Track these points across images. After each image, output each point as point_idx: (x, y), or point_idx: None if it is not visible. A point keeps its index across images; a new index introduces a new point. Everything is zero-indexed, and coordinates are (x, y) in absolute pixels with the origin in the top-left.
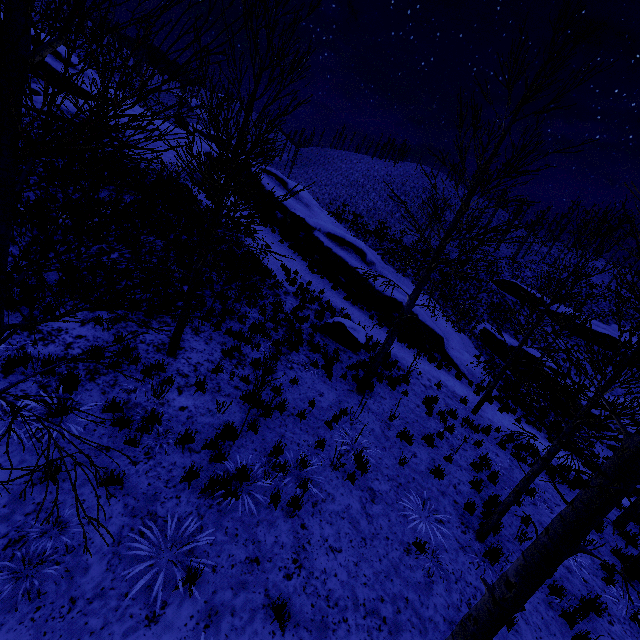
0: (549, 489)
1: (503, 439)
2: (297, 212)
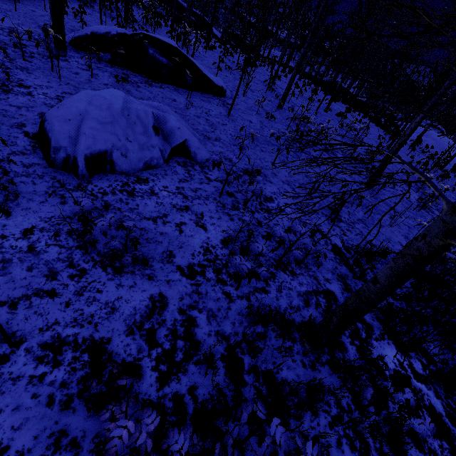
0: None
1: None
2: None
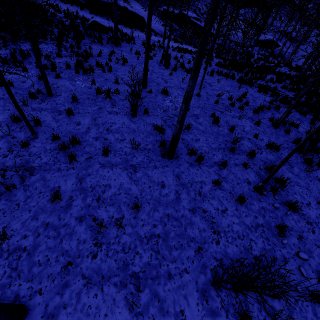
0: (189, 56)
1: (175, 49)
2: None
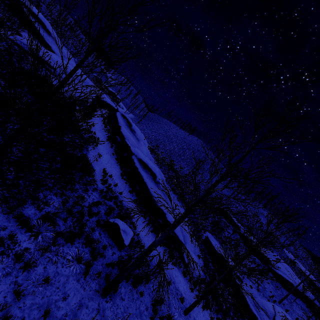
0: None
1: None
2: (128, 142)
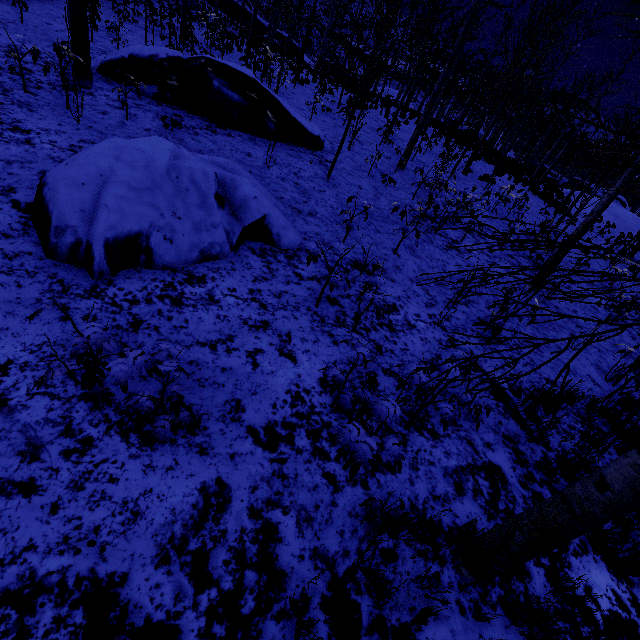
0: None
1: None
2: None
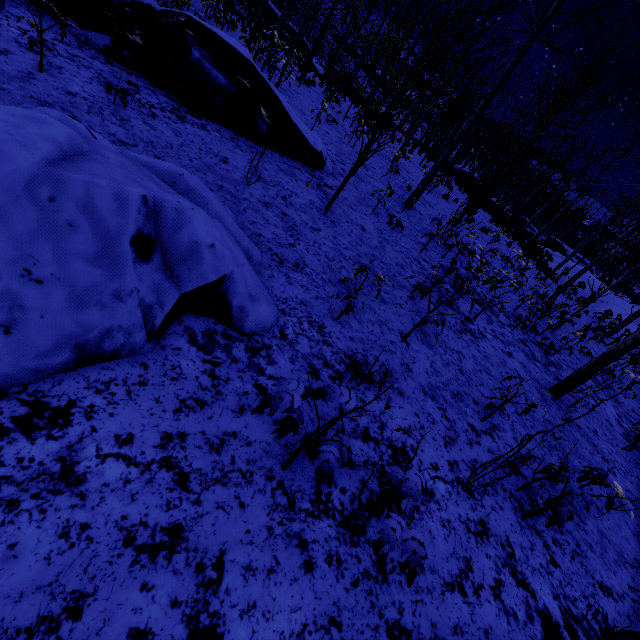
0: None
1: None
2: None
